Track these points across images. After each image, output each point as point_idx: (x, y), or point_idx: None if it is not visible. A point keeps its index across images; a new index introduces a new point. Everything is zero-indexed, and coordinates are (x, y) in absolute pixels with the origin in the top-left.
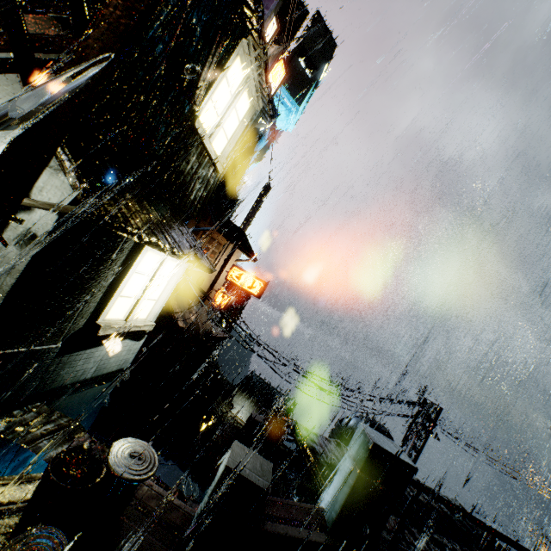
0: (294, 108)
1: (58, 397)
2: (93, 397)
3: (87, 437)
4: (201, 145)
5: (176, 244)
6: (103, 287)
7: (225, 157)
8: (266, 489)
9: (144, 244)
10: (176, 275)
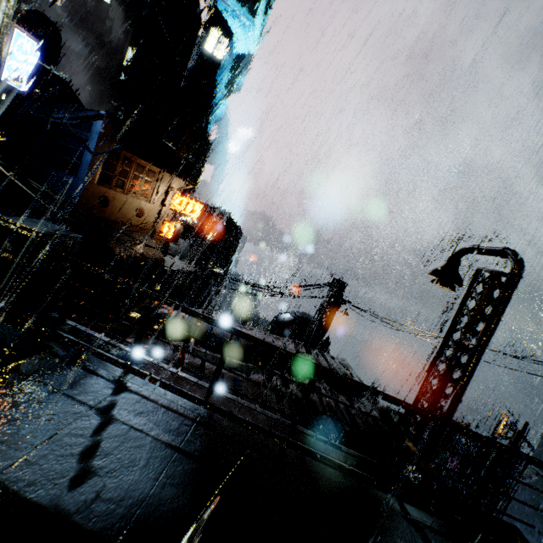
0: (248, 22)
1: None
2: None
3: None
4: None
5: None
6: None
7: None
8: None
9: None
10: None
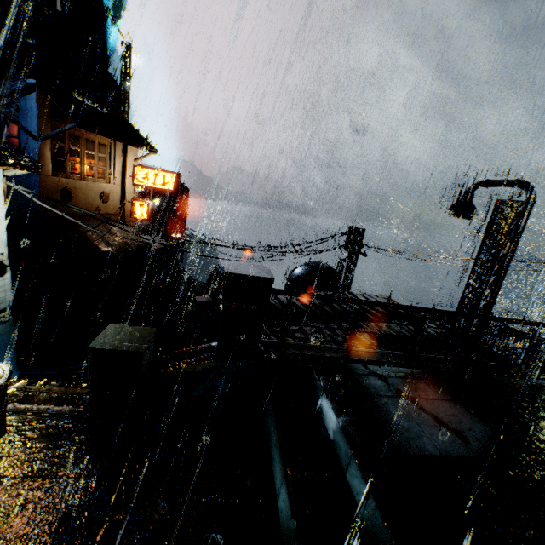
0: None
1: None
2: None
3: None
4: None
5: None
6: None
7: None
8: (138, 350)
9: None
10: None
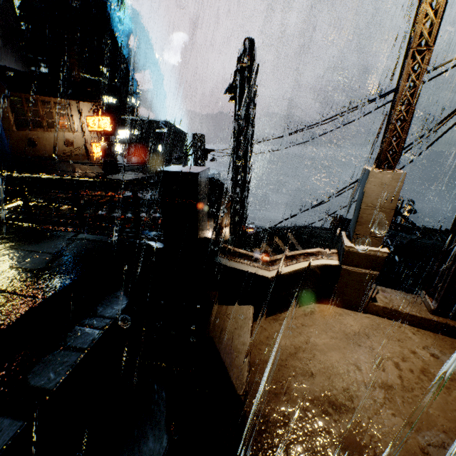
0: None
1: None
2: None
3: None
4: None
5: None
6: None
7: None
8: None
9: None
10: None
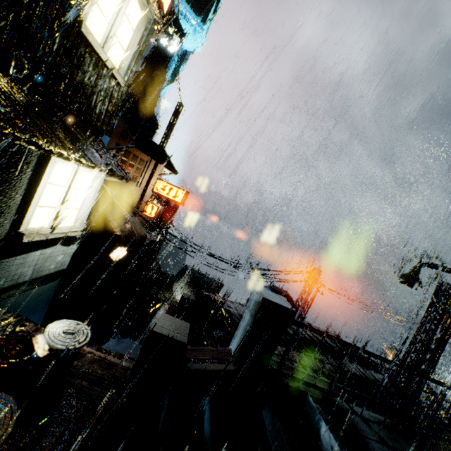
0: (199, 27)
1: (1, 298)
2: (38, 296)
3: (32, 326)
4: (96, 55)
5: (83, 155)
6: (17, 198)
7: (125, 69)
8: (183, 341)
9: (51, 156)
10: (94, 186)
